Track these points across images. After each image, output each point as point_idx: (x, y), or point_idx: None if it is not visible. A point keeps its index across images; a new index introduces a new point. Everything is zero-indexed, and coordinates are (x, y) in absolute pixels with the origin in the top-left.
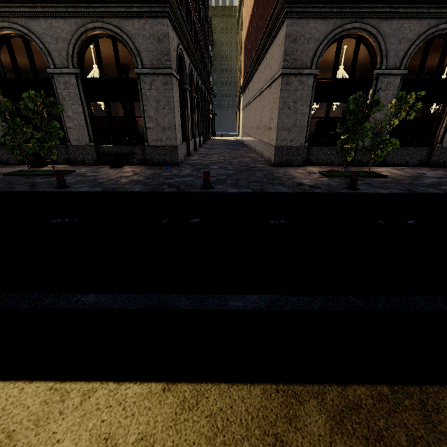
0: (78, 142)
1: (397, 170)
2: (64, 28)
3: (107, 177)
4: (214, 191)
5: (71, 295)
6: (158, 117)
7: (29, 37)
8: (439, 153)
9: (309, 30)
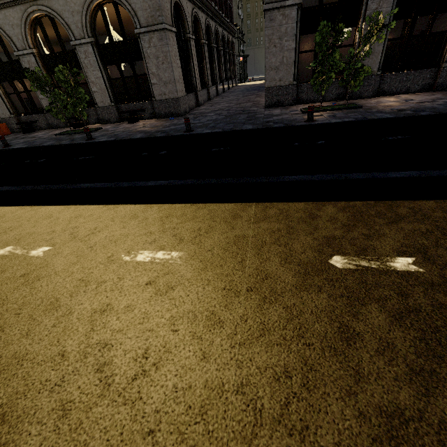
0: (103, 104)
1: (388, 99)
2: (76, 2)
3: (122, 130)
4: (192, 133)
5: (79, 184)
6: (160, 73)
7: (53, 15)
8: (445, 74)
9: None
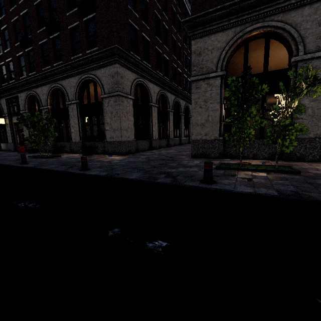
0: (75, 140)
1: None
2: (74, 81)
3: (61, 160)
4: (79, 172)
5: None
6: (112, 123)
7: (62, 88)
8: None
9: (211, 43)
